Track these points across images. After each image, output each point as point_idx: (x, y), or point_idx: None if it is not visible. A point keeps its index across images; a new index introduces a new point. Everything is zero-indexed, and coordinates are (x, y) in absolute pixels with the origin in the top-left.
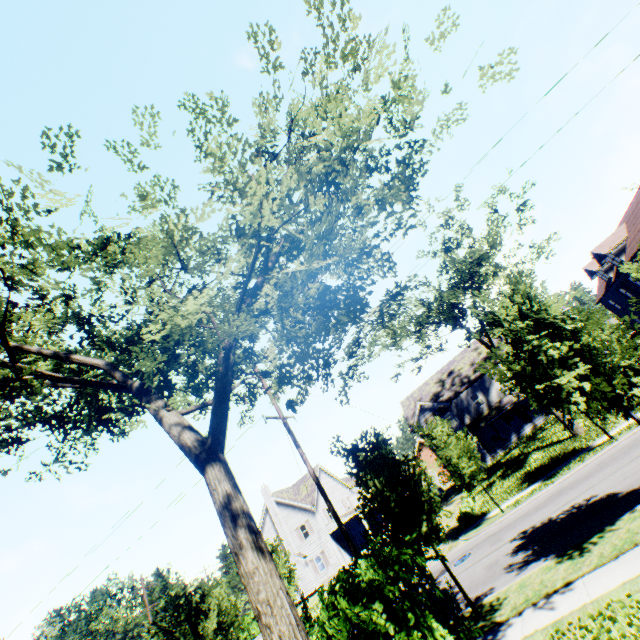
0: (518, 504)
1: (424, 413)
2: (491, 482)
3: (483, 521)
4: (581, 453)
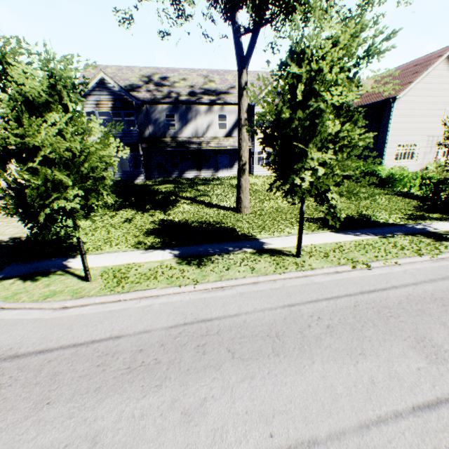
0: (119, 292)
1: (102, 92)
2: (123, 206)
3: (51, 272)
4: (245, 246)
